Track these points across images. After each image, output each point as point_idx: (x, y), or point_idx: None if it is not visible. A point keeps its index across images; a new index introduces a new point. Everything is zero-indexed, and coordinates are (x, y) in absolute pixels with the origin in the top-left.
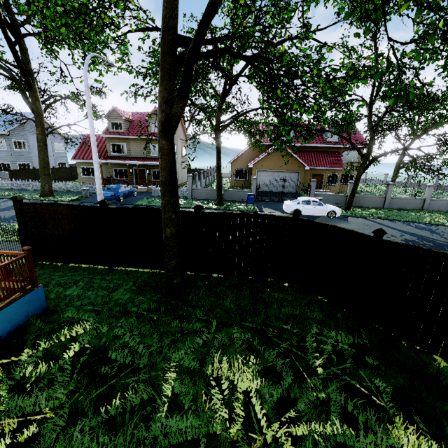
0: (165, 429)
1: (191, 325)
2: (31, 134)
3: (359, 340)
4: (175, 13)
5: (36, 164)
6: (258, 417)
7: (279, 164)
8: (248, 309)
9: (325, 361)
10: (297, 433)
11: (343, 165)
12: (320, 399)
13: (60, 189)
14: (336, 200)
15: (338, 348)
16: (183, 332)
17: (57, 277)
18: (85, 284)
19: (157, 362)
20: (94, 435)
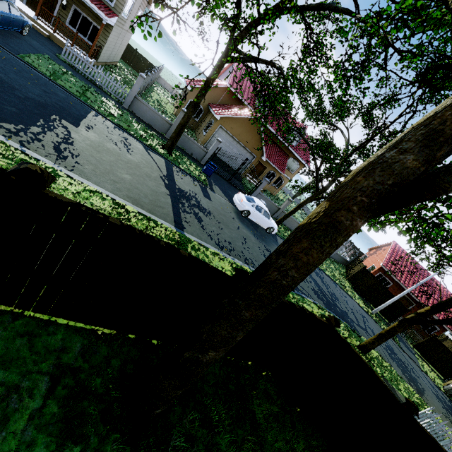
0: None
1: None
2: None
3: None
4: None
5: None
6: None
7: (245, 136)
8: None
9: None
10: None
11: (285, 171)
12: None
13: None
14: (270, 207)
15: None
16: None
17: None
18: None
19: None
20: None
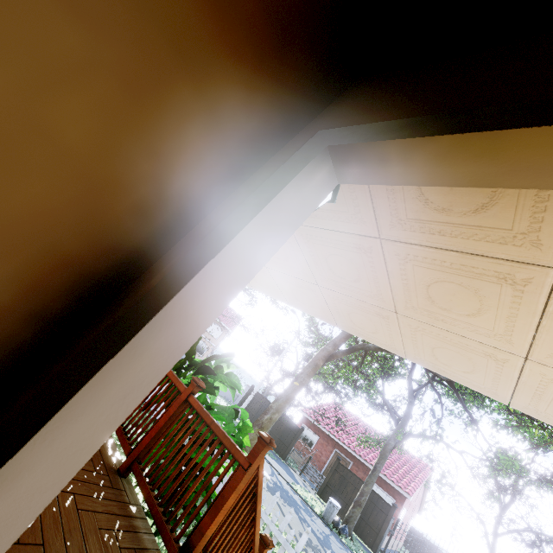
0: None
1: None
2: None
3: None
4: None
5: None
6: None
7: None
8: None
9: None
10: None
11: None
12: None
13: None
14: None
15: None
16: None
17: None
18: None
19: None
20: None
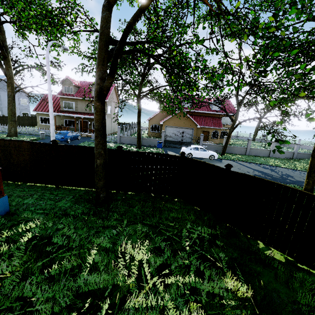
0: (86, 282)
1: (110, 222)
2: (3, 91)
3: (214, 232)
4: (108, 25)
5: (5, 112)
6: (146, 274)
7: (180, 122)
8: (149, 214)
9: (193, 244)
10: (168, 282)
11: (222, 126)
12: (185, 264)
13: (23, 132)
14: (216, 148)
15: (202, 237)
16: (104, 227)
17: (18, 191)
18: (38, 196)
19: (84, 244)
20: (38, 288)
